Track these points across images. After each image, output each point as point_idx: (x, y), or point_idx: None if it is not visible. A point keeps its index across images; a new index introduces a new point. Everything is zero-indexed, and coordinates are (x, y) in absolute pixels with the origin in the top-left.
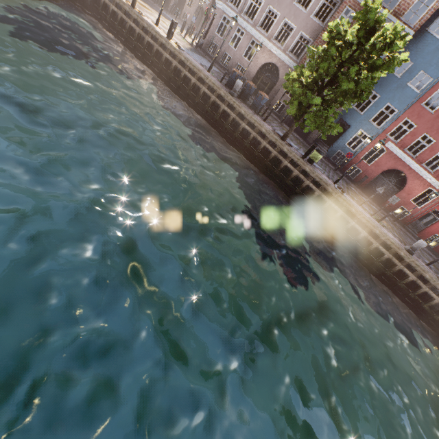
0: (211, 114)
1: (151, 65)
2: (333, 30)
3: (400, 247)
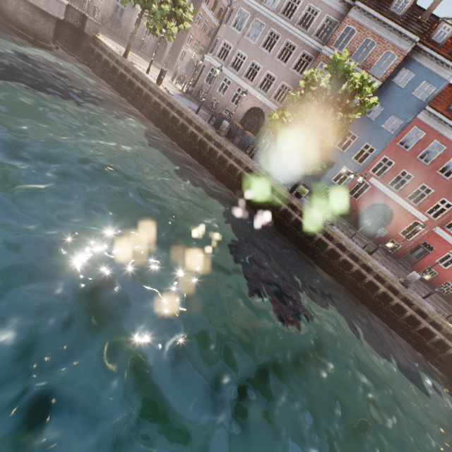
0: (199, 152)
1: (141, 107)
2: (308, 78)
3: (394, 280)
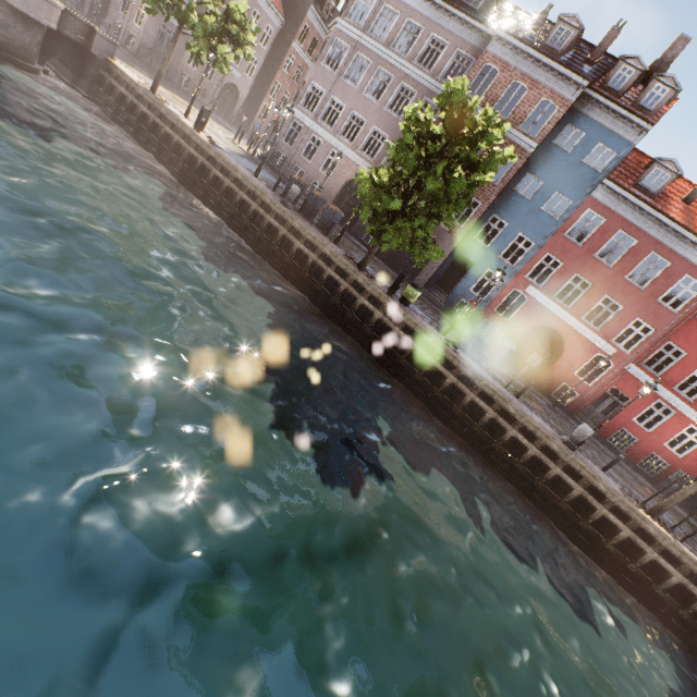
0: (252, 230)
1: (170, 163)
2: (411, 118)
3: (551, 436)
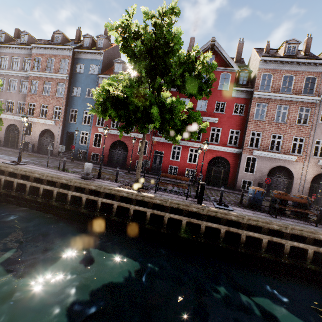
0: None
1: None
2: None
3: (60, 176)
